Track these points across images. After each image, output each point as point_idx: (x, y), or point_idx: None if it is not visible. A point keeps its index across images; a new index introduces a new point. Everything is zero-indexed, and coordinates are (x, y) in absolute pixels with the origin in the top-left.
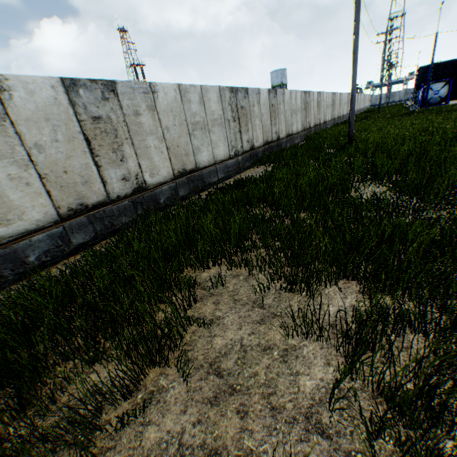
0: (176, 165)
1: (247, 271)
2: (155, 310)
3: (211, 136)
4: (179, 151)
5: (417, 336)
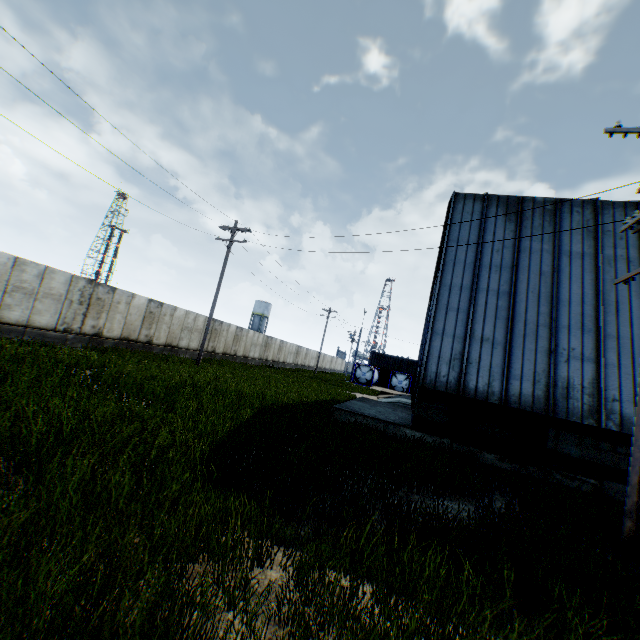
0: None
1: None
2: None
3: (38, 303)
4: None
5: None
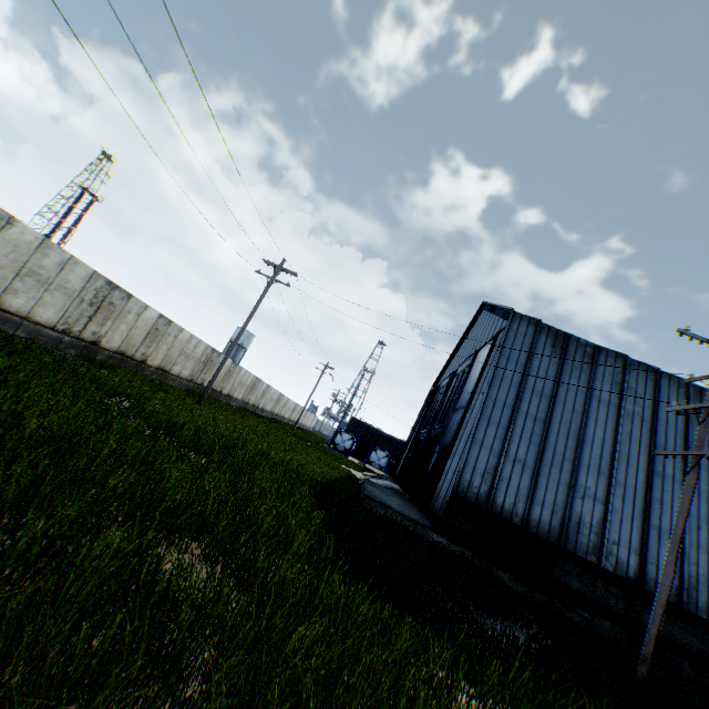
0: None
1: None
2: None
3: (48, 295)
4: None
5: None
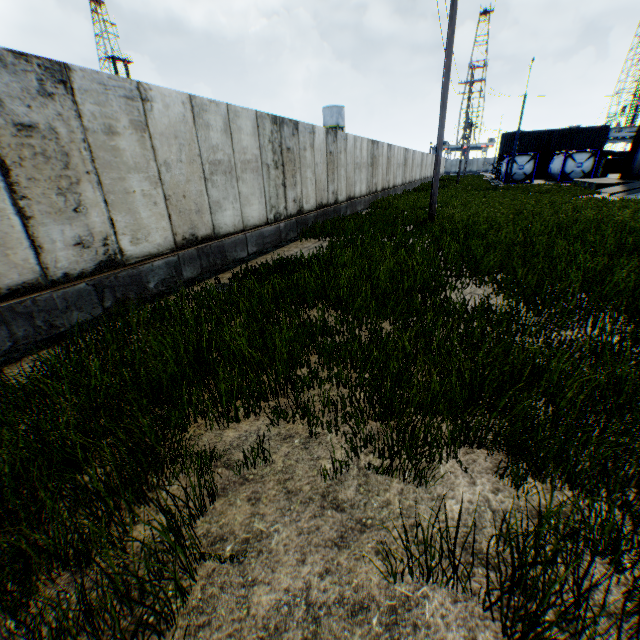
0: (180, 227)
1: (306, 428)
2: (128, 519)
3: (240, 186)
4: (186, 204)
5: (638, 597)
